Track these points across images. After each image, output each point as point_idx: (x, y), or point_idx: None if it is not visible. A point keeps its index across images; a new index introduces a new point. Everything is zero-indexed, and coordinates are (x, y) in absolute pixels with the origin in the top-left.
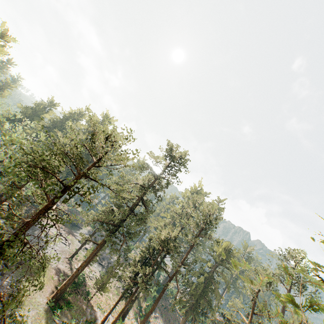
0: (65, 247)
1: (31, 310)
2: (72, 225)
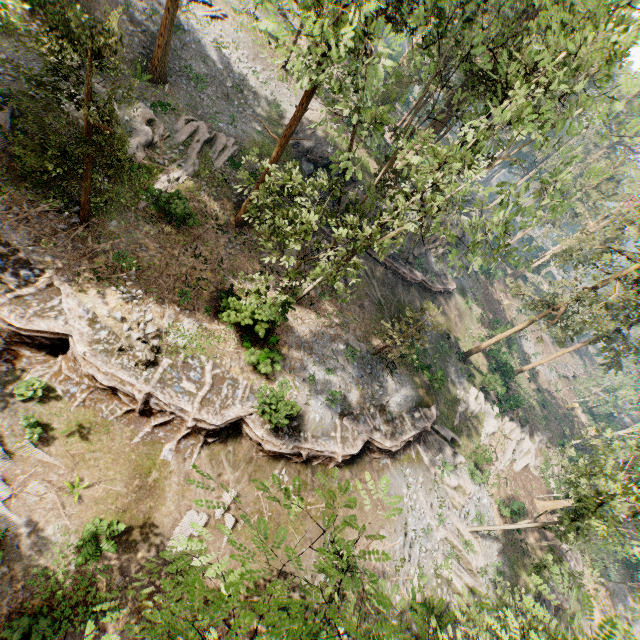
0: (239, 35)
1: None
2: None
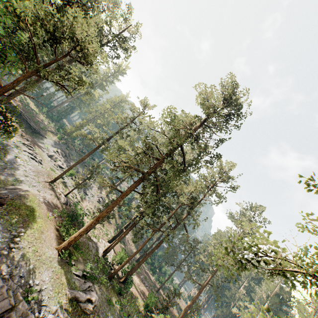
0: (38, 166)
1: (45, 272)
2: (31, 130)
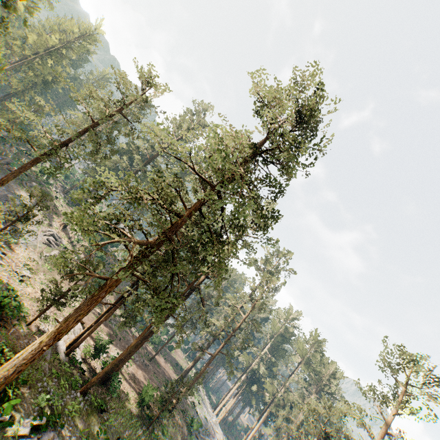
0: None
1: None
2: None
